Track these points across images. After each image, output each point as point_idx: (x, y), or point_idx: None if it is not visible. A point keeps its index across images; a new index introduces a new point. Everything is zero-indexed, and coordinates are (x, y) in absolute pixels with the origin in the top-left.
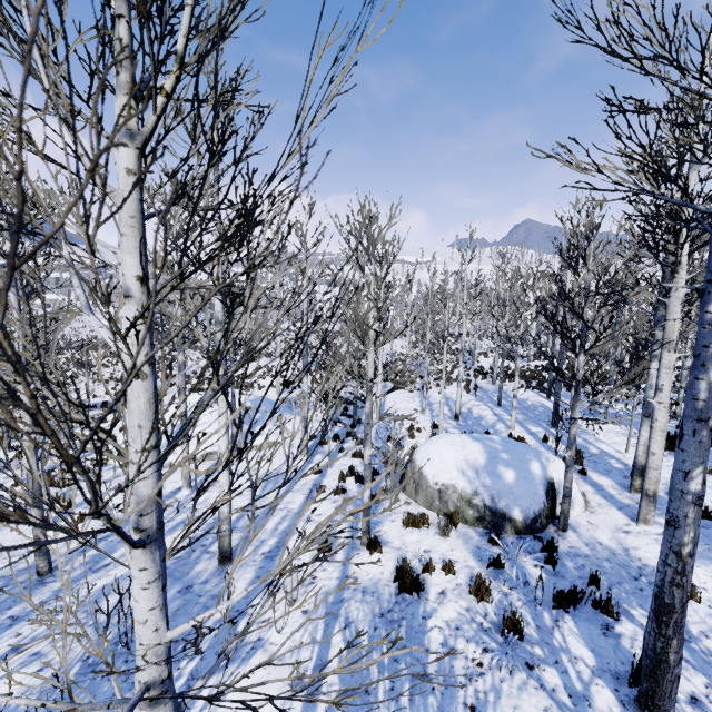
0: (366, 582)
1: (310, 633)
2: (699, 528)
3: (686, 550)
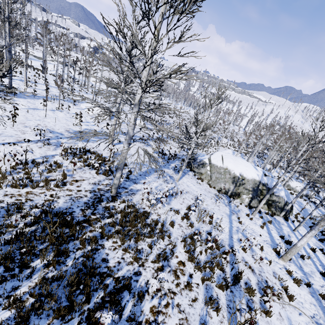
0: None
1: None
2: None
3: None
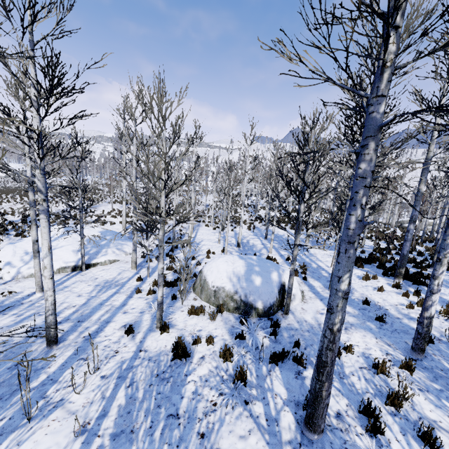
0: (153, 353)
1: (102, 392)
2: (345, 313)
3: (336, 327)
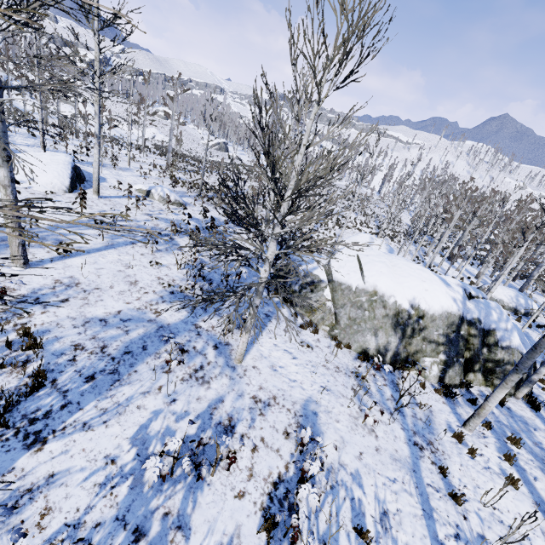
0: None
1: None
2: None
3: None
